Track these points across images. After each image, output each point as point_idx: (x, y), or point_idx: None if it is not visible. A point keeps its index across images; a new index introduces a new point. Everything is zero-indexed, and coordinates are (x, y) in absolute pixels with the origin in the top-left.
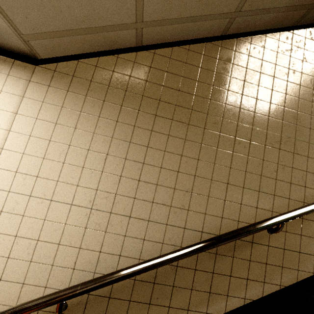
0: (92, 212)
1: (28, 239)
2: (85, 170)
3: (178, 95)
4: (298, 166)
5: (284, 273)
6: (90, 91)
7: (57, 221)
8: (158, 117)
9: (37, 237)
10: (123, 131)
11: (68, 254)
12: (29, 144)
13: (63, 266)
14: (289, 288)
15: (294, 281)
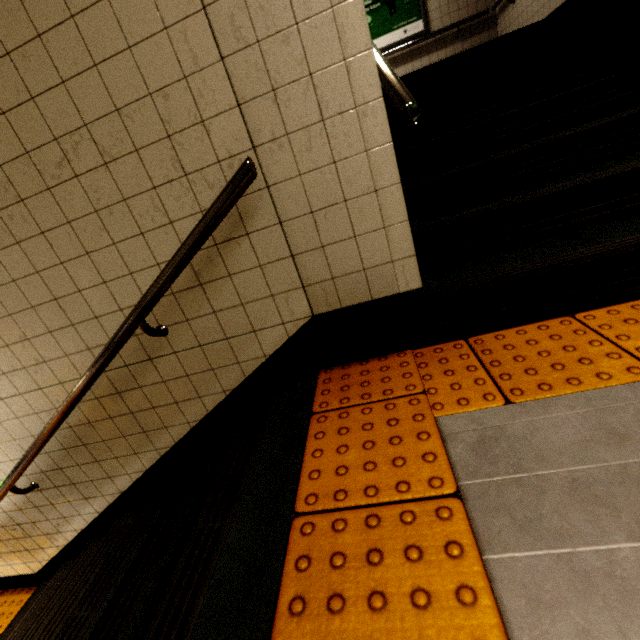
0: None
1: None
2: None
3: None
4: (132, 188)
5: (220, 375)
6: None
7: None
8: None
9: None
10: None
11: None
12: None
13: (2, 461)
14: (238, 390)
15: (241, 379)
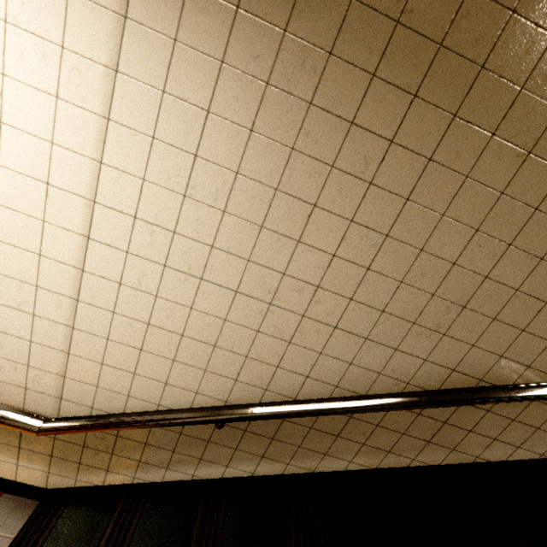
0: (271, 310)
1: (167, 331)
2: (265, 233)
3: (546, 53)
4: None
5: None
6: (297, 13)
7: (212, 314)
8: (459, 120)
9: (180, 331)
10: (362, 153)
11: (229, 362)
12: (152, 159)
13: (220, 374)
14: None
15: None
